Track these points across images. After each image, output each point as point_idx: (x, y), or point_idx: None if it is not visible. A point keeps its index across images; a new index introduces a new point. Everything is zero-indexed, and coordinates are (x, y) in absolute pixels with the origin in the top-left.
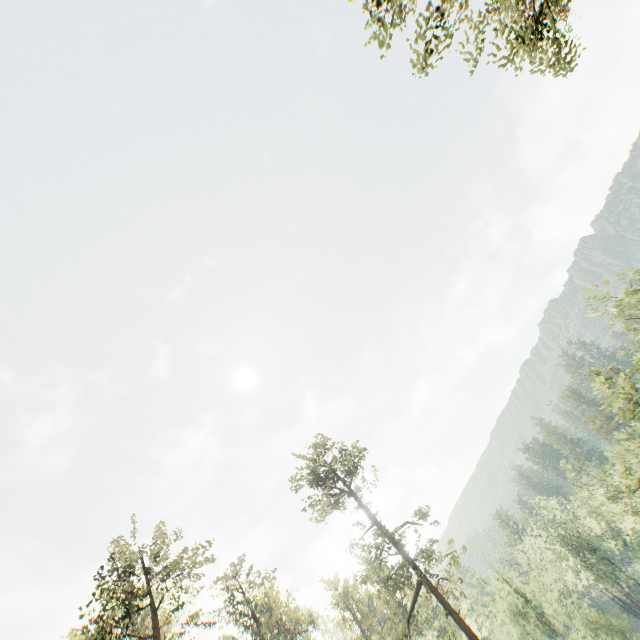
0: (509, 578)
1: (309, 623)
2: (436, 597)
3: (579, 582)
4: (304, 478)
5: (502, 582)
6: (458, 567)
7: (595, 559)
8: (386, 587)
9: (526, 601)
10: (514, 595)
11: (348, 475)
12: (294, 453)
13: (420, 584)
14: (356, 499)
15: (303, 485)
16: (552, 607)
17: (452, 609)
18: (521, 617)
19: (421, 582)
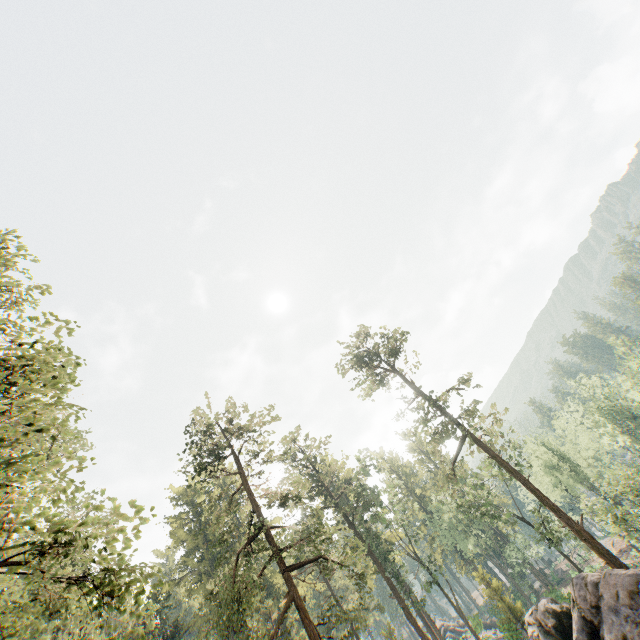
0: (546, 440)
1: (363, 474)
2: (480, 446)
3: (614, 444)
4: (349, 361)
5: (538, 445)
6: (500, 426)
7: (634, 425)
8: (434, 438)
9: (561, 458)
10: (549, 454)
11: (392, 354)
12: (337, 341)
13: (464, 437)
14: (400, 375)
15: (349, 368)
16: (586, 462)
17: (495, 454)
18: (555, 471)
19: (465, 436)
